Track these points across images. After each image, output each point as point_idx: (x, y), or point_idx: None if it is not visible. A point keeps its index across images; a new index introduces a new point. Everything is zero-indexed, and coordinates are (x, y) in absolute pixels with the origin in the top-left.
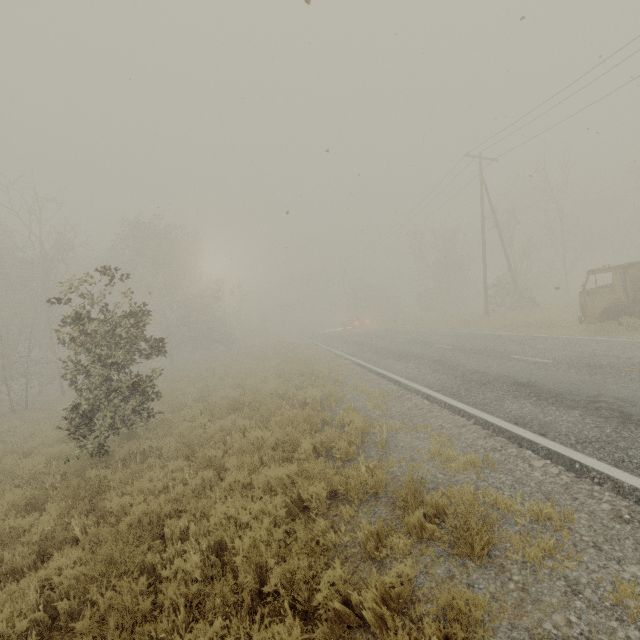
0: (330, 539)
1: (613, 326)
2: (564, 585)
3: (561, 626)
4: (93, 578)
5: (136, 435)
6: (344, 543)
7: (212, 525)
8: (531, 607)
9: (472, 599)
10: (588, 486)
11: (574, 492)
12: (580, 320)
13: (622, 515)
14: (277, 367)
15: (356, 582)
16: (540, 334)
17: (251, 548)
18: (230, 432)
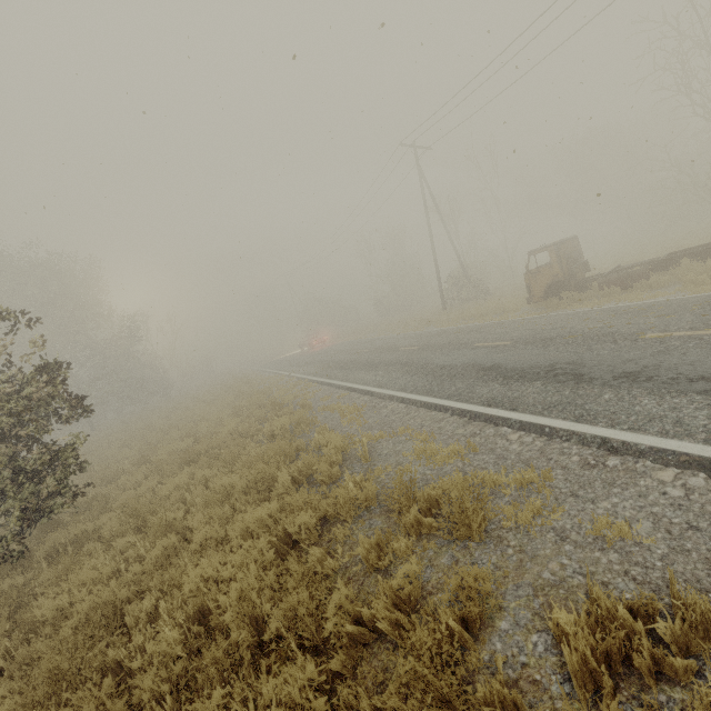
0: (329, 566)
1: (556, 302)
2: (554, 536)
3: (557, 571)
4: (35, 704)
5: (60, 523)
6: (344, 565)
7: (187, 593)
8: (530, 564)
9: (479, 573)
10: (559, 445)
11: (548, 454)
12: (528, 301)
13: (589, 462)
14: (232, 405)
15: (364, 599)
16: (496, 320)
17: (241, 602)
18: (188, 488)
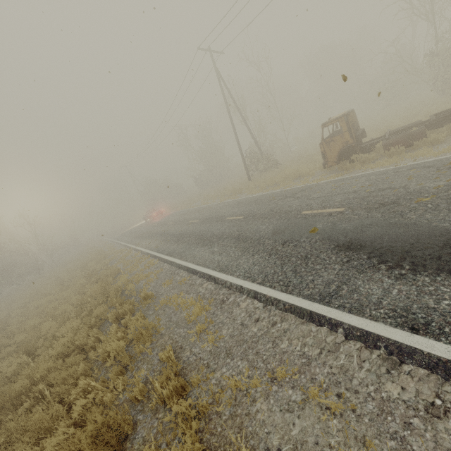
0: None
1: (349, 164)
2: None
3: None
4: None
5: None
6: None
7: None
8: None
9: None
10: None
11: None
12: (324, 166)
13: None
14: (82, 290)
15: None
16: (300, 185)
17: None
18: None
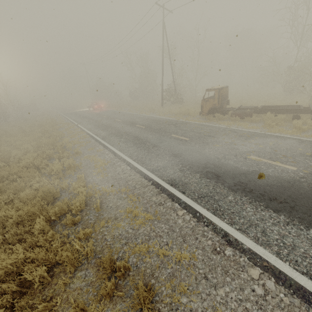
0: None
1: (212, 117)
2: None
3: None
4: None
5: None
6: None
7: None
8: None
9: None
10: (202, 228)
11: (196, 233)
12: (200, 113)
13: (216, 248)
14: (39, 140)
15: None
16: (184, 119)
17: None
18: None
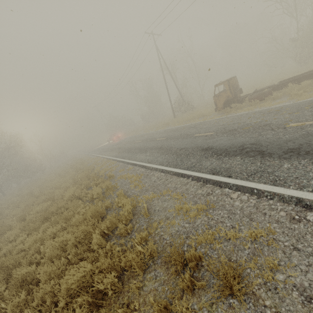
0: None
1: (229, 109)
2: (298, 295)
3: None
4: None
5: None
6: None
7: None
8: None
9: None
10: (266, 202)
11: (262, 209)
12: (215, 110)
13: (294, 217)
14: (74, 177)
15: None
16: (201, 121)
17: None
18: (43, 240)
